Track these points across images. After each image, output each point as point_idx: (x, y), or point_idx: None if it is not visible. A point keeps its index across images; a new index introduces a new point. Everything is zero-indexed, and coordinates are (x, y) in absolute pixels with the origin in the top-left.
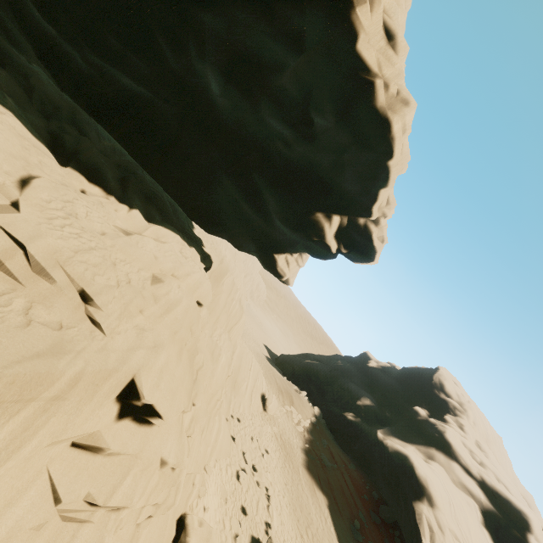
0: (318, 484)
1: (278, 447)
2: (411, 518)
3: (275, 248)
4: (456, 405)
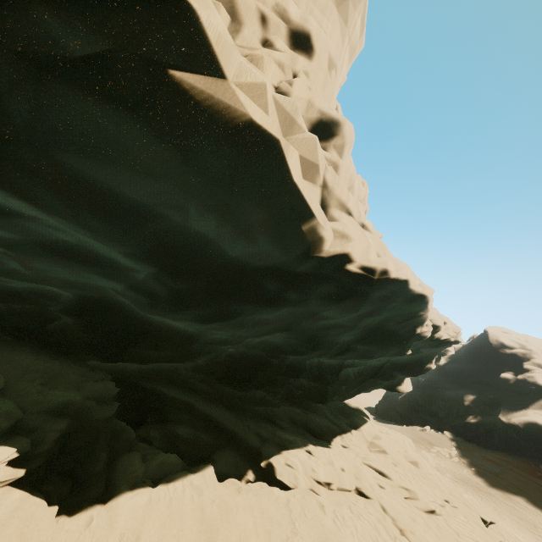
0: (508, 491)
1: (463, 487)
2: None
3: (399, 383)
4: (522, 351)
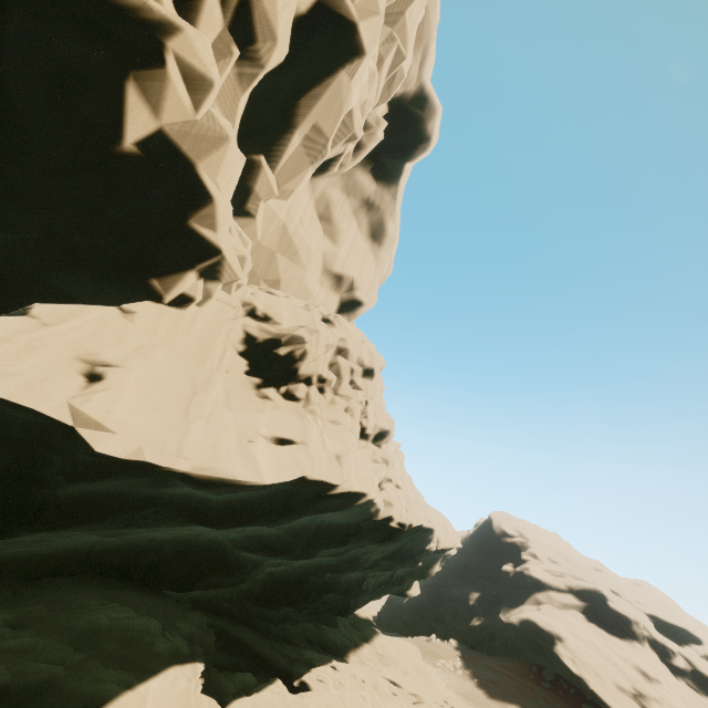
0: (505, 700)
1: (466, 703)
2: (560, 662)
3: (409, 587)
4: (520, 540)
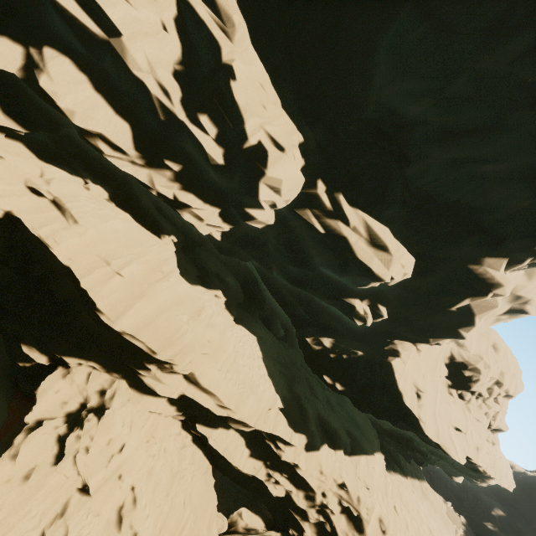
0: None
1: None
2: None
3: (456, 475)
4: None
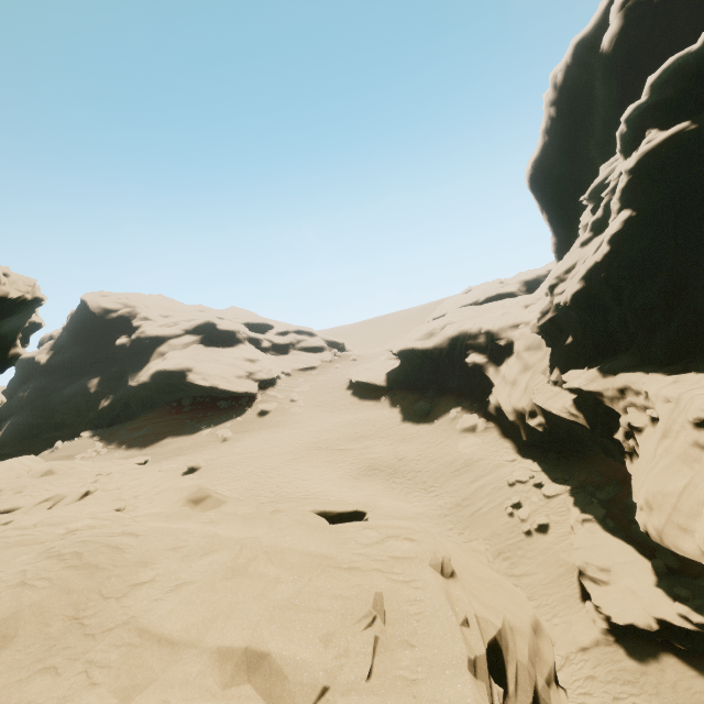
0: (158, 441)
1: None
2: (194, 386)
3: None
4: (127, 311)
